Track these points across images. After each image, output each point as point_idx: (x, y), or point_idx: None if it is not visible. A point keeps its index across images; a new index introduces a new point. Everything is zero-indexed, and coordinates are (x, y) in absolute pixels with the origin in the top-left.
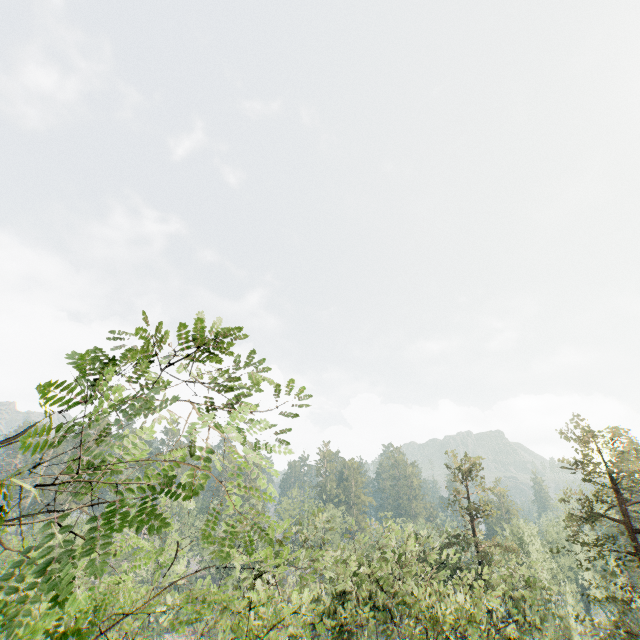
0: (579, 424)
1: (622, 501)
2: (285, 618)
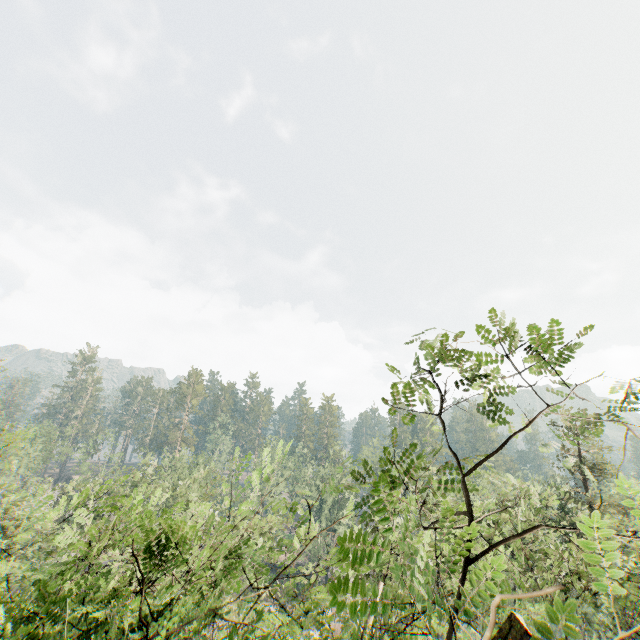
0: None
1: None
2: None
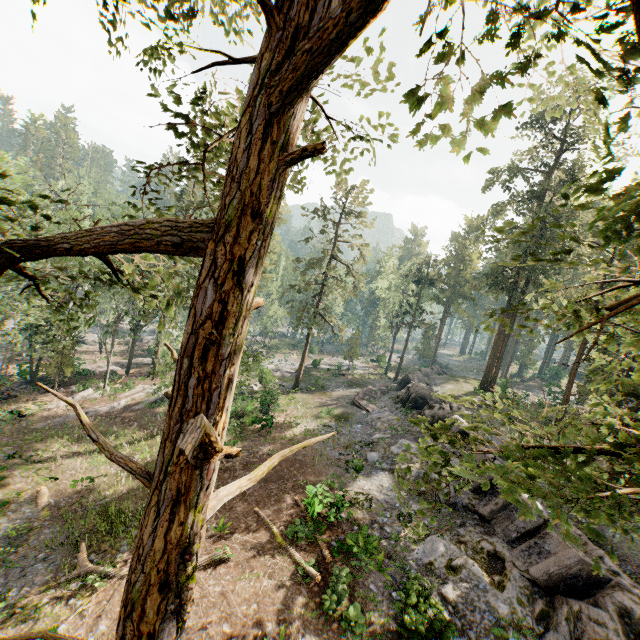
0: None
1: None
2: None
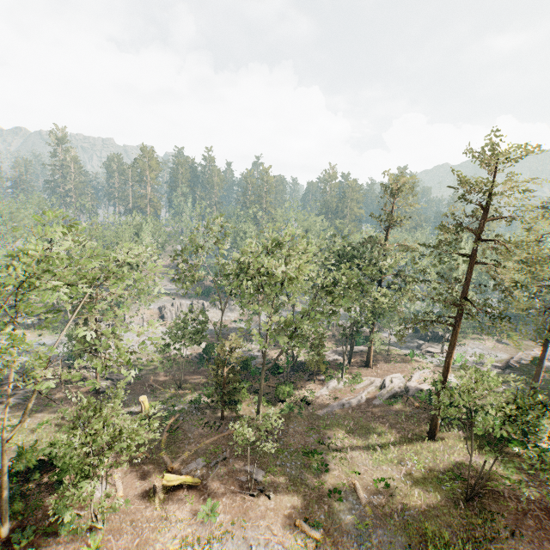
0: (491, 142)
1: (485, 217)
2: (54, 260)
